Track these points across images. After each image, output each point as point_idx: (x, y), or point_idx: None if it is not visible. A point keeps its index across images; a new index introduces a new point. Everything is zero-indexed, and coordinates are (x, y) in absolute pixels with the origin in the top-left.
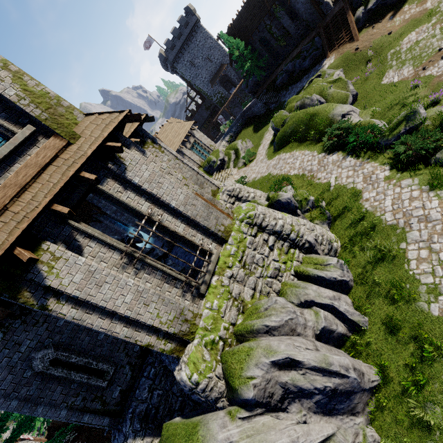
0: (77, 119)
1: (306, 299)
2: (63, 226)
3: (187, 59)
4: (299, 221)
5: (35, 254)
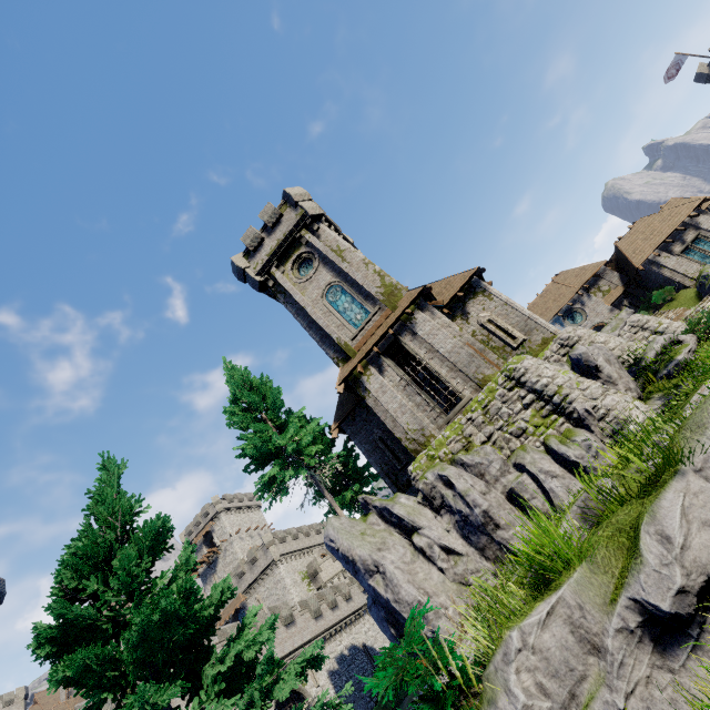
0: (402, 295)
1: (520, 462)
2: (379, 359)
3: None
4: (580, 384)
5: (365, 371)
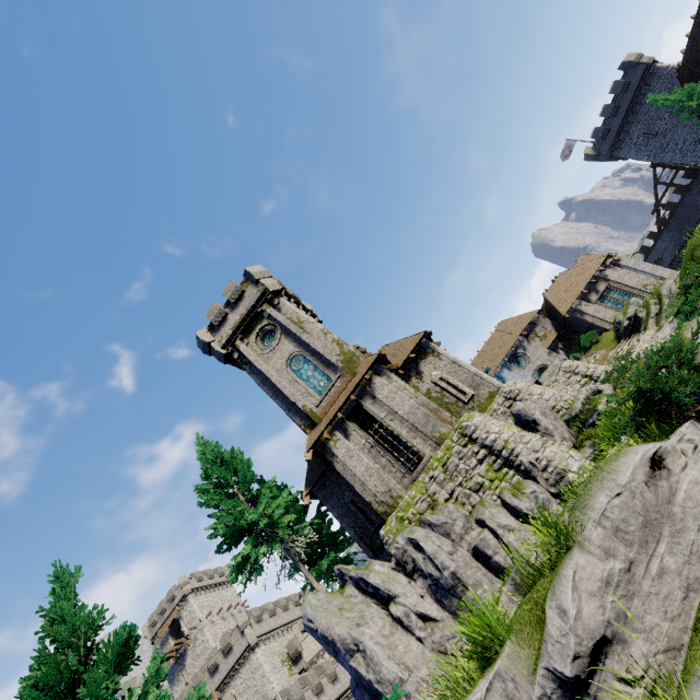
0: (360, 362)
1: (480, 517)
2: (344, 423)
3: (638, 134)
4: (523, 438)
5: (331, 436)
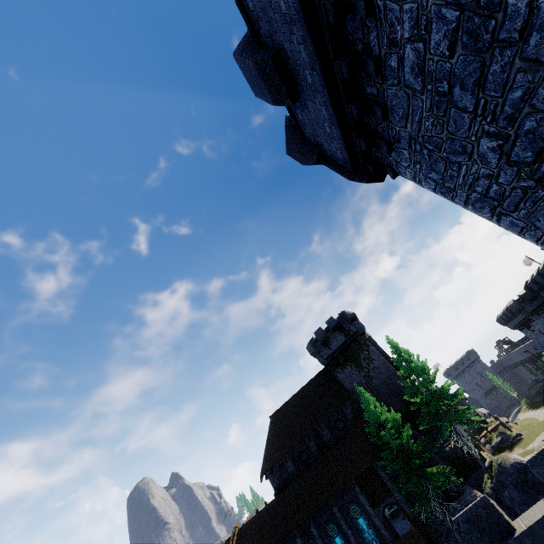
0: None
1: None
2: None
3: None
4: None
5: None
